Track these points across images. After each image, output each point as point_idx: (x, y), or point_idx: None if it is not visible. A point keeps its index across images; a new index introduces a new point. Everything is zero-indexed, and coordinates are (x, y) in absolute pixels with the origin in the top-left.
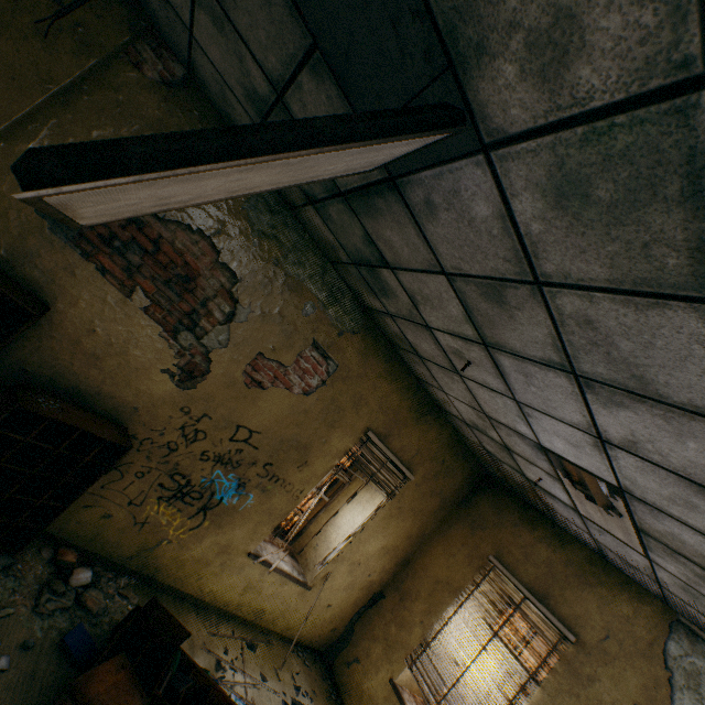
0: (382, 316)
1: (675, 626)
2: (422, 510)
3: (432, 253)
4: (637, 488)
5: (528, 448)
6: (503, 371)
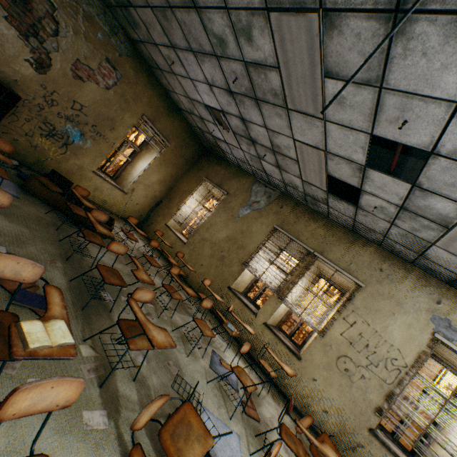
0: (140, 45)
1: (256, 182)
2: (176, 164)
3: None
4: (223, 106)
5: (204, 111)
6: (182, 62)
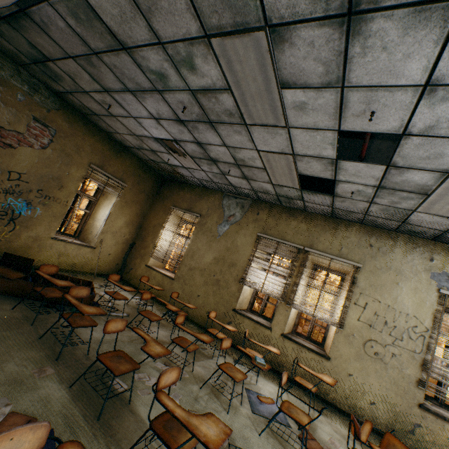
0: (67, 96)
1: (224, 196)
2: (139, 201)
3: (61, 48)
4: (175, 136)
5: (155, 144)
6: (120, 103)
